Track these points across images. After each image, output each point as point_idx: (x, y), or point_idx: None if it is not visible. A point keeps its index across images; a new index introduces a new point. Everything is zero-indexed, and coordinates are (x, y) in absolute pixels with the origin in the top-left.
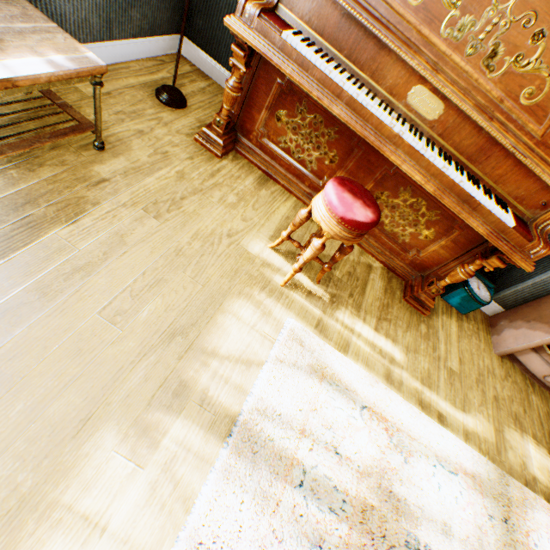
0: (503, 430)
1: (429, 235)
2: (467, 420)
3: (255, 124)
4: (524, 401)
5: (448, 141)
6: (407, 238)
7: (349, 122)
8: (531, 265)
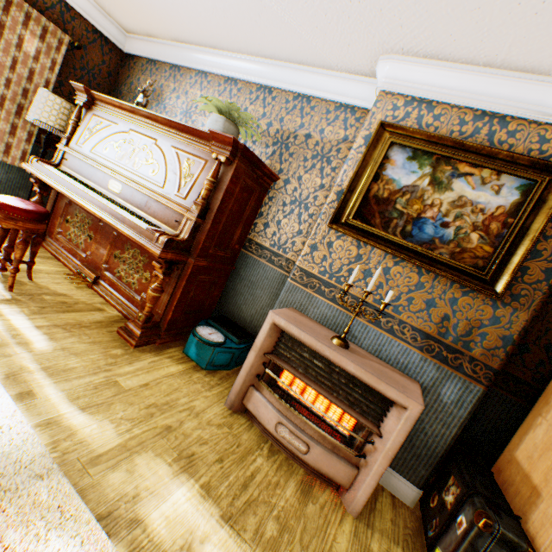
0: (139, 453)
1: (148, 277)
2: (75, 416)
3: (56, 227)
4: (233, 454)
5: (129, 202)
6: (137, 285)
7: (63, 191)
8: (161, 251)
